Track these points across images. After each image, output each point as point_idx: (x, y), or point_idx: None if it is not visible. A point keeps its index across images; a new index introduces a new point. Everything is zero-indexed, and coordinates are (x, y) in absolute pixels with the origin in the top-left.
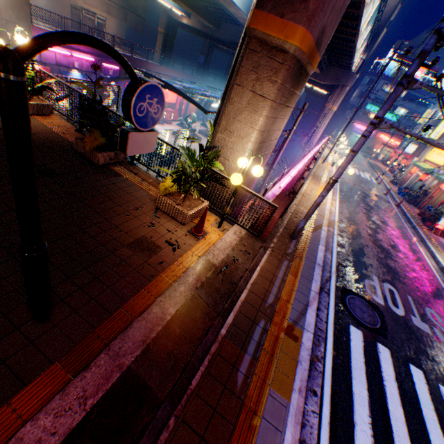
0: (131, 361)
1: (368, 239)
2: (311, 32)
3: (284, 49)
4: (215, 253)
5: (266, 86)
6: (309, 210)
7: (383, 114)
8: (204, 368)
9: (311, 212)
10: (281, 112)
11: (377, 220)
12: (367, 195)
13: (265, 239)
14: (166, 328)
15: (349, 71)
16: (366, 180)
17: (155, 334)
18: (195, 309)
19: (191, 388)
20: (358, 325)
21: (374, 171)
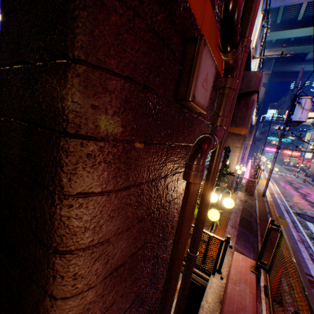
0: (240, 213)
1: (301, 199)
2: (247, 129)
3: (240, 134)
4: (239, 197)
5: (237, 144)
6: (266, 182)
7: (279, 145)
8: (258, 220)
9: (267, 183)
10: (241, 150)
11: (303, 192)
12: (291, 182)
13: (253, 195)
14: (242, 210)
15: (251, 125)
16: (287, 176)
17: (240, 210)
18: (245, 208)
19: (257, 222)
20: (309, 221)
21: (290, 172)
